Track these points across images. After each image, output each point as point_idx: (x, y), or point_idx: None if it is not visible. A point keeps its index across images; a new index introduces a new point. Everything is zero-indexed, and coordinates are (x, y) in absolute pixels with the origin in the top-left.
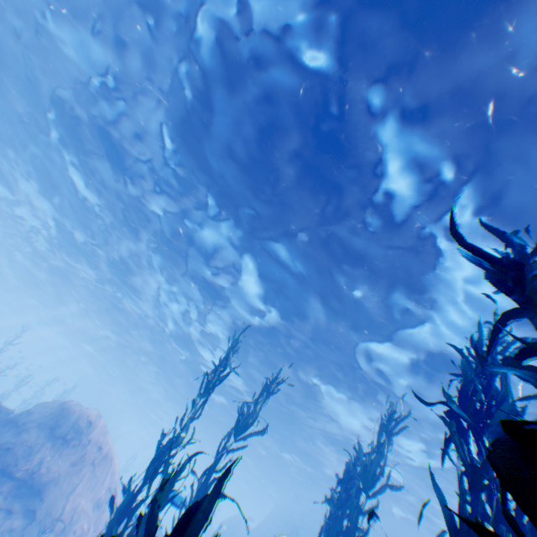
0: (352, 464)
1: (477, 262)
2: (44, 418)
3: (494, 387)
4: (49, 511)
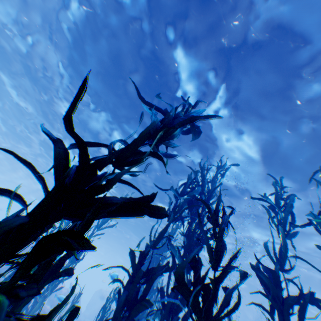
0: None
1: (146, 108)
2: None
3: (207, 186)
4: None
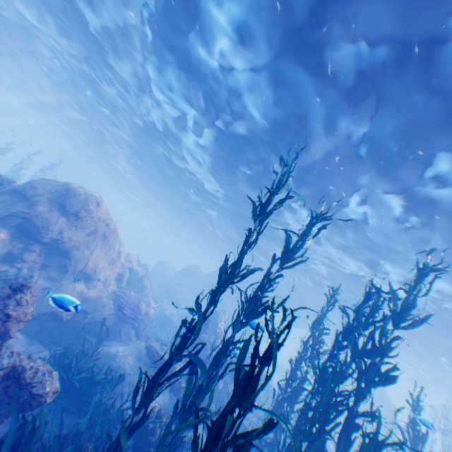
0: (367, 293)
1: None
2: (52, 196)
3: None
4: (77, 266)
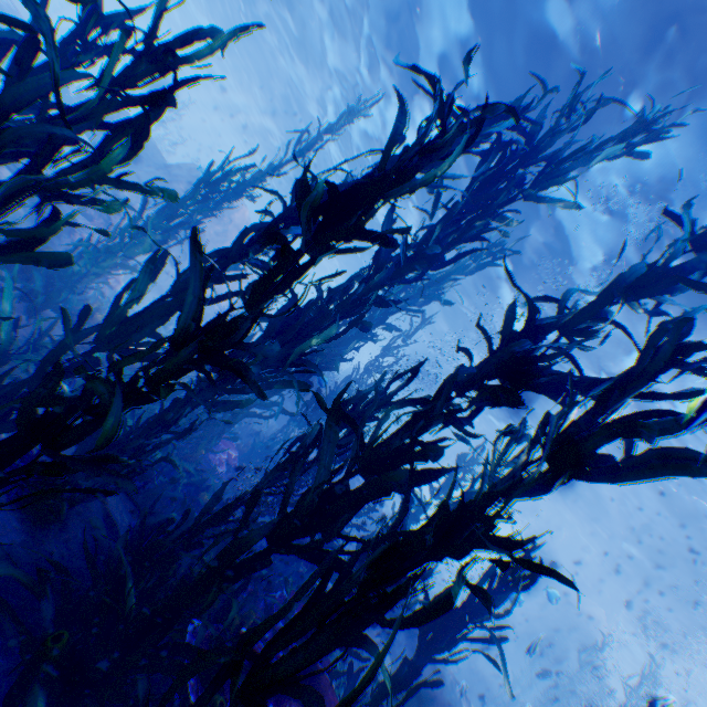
0: None
1: None
2: (192, 179)
3: (559, 154)
4: None
